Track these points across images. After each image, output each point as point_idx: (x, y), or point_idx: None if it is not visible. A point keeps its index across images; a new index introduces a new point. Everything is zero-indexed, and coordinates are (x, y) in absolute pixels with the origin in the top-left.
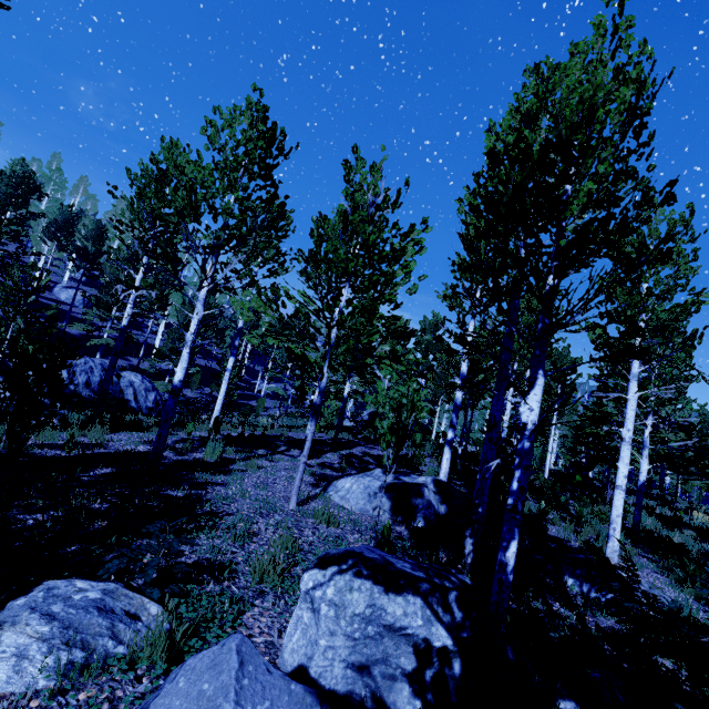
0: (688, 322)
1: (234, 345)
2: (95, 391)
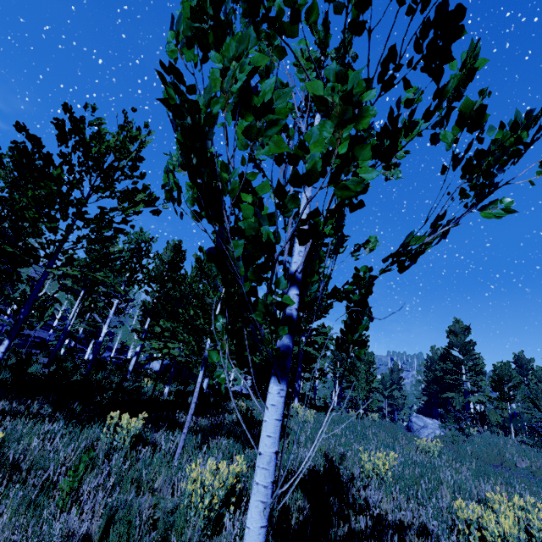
0: (142, 236)
1: None
2: None
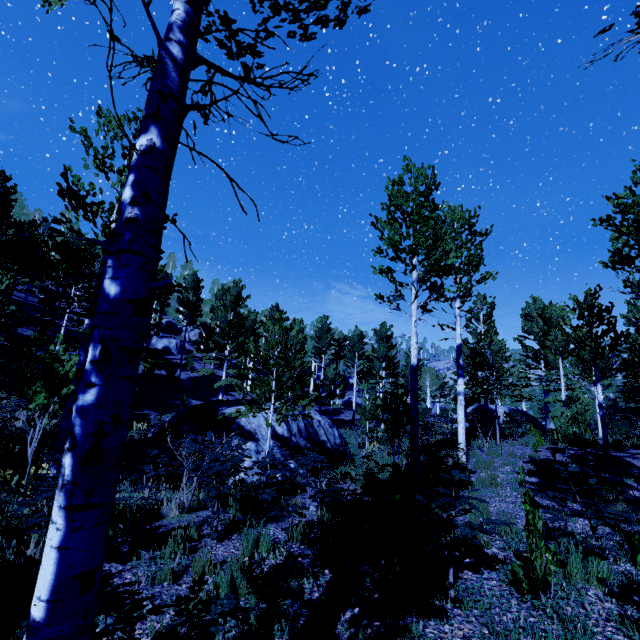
0: None
1: (458, 364)
2: (305, 438)
